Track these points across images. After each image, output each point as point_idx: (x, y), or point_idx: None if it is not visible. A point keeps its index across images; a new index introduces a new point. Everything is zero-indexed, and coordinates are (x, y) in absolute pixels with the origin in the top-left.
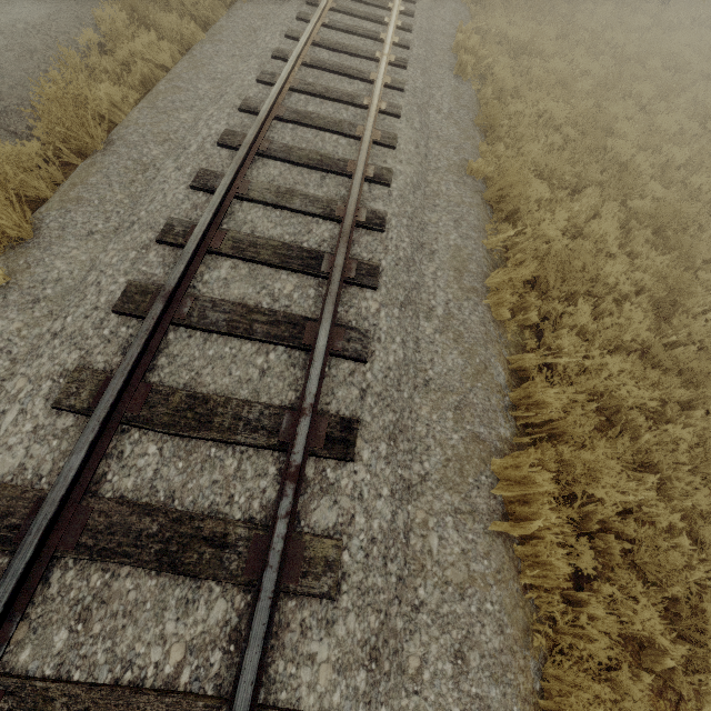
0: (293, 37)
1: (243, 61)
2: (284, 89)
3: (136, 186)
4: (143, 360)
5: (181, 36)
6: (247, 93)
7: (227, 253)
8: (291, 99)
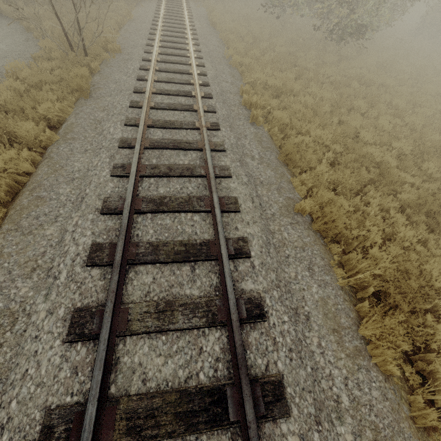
0: (131, 124)
1: (95, 155)
2: (136, 179)
3: (3, 351)
4: None
5: (39, 136)
6: (104, 192)
7: None
8: (143, 185)
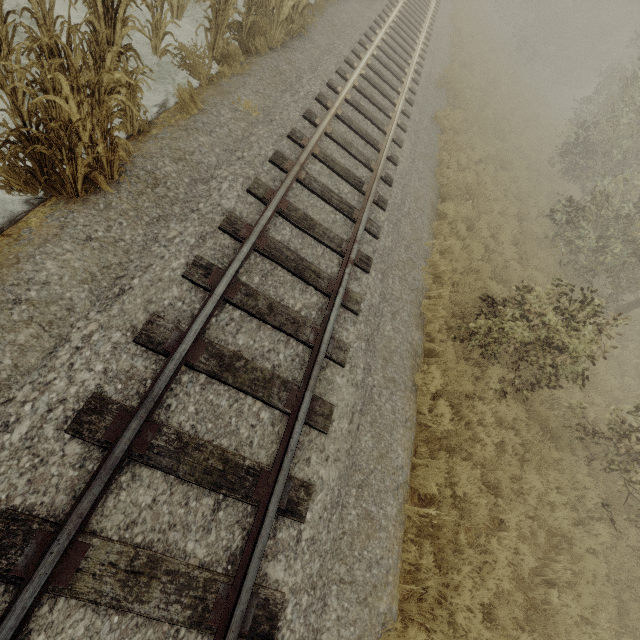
0: None
1: None
2: None
3: None
4: (400, 6)
5: None
6: None
7: (407, 5)
8: None
